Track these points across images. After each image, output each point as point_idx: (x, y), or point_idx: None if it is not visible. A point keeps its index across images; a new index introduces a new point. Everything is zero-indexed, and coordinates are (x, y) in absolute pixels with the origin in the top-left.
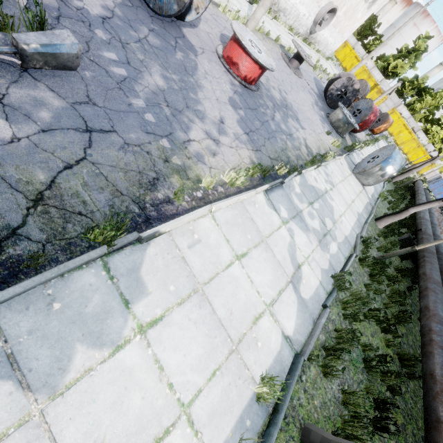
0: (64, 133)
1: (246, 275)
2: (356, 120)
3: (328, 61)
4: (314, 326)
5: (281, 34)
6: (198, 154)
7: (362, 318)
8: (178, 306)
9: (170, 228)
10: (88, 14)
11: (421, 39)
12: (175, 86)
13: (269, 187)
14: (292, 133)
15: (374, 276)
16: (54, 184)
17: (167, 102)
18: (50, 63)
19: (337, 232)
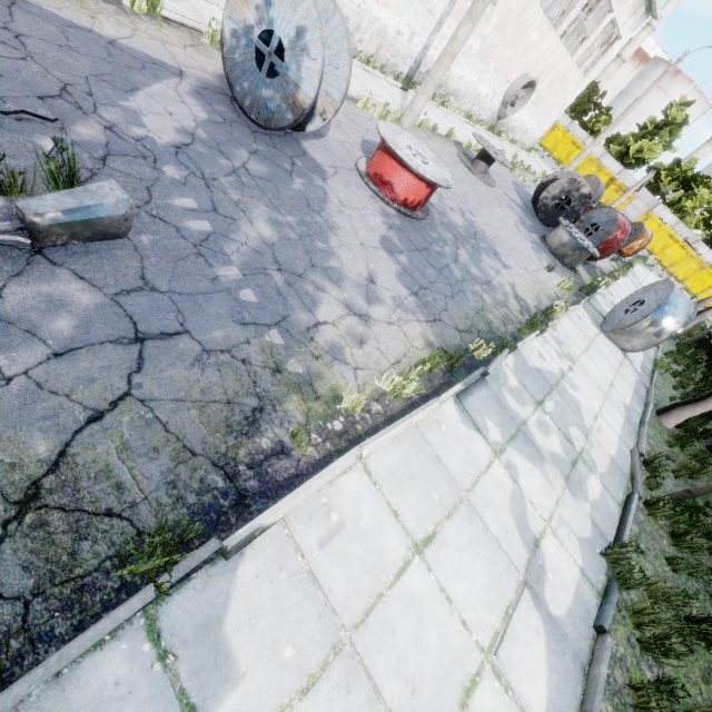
0: (95, 353)
1: (436, 587)
2: (593, 242)
3: (531, 154)
4: (586, 684)
5: (454, 126)
6: (333, 346)
7: (677, 640)
8: (303, 698)
9: (284, 512)
10: (154, 145)
11: (675, 108)
12: (291, 233)
13: (462, 387)
14: (490, 280)
15: (682, 537)
16: (64, 459)
17: (279, 262)
18: (81, 234)
19: (595, 453)
